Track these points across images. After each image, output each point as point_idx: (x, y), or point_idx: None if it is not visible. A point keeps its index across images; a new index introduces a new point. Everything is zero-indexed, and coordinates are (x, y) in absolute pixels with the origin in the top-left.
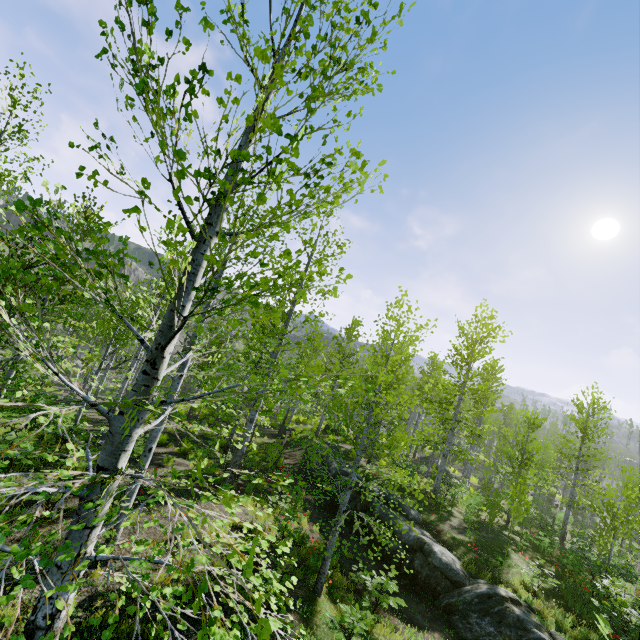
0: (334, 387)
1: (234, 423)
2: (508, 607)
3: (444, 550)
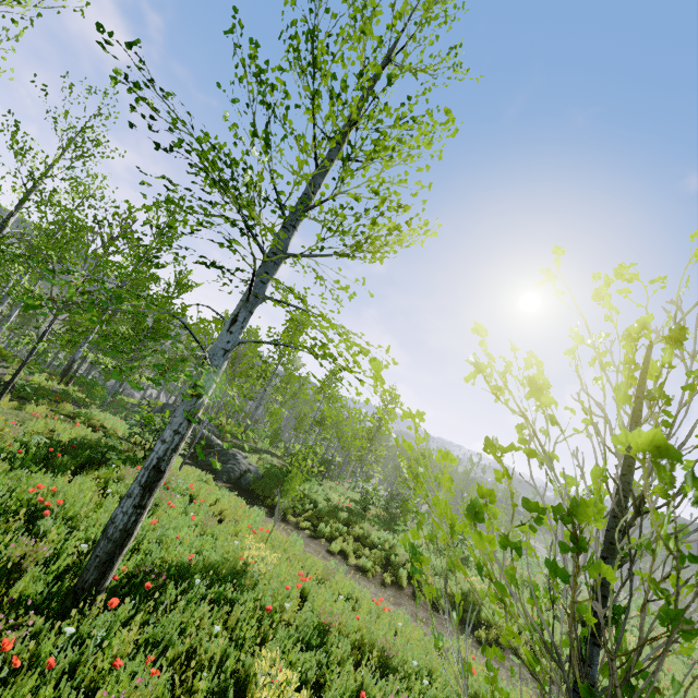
0: (196, 365)
1: (82, 359)
2: (231, 451)
3: (214, 436)
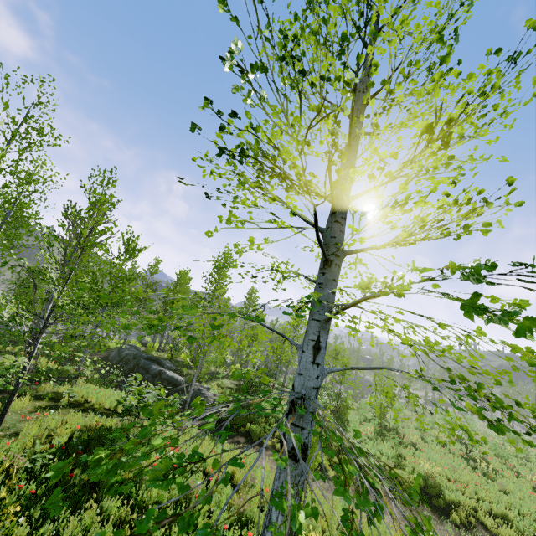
0: (139, 307)
1: None
2: (196, 387)
3: (176, 374)
